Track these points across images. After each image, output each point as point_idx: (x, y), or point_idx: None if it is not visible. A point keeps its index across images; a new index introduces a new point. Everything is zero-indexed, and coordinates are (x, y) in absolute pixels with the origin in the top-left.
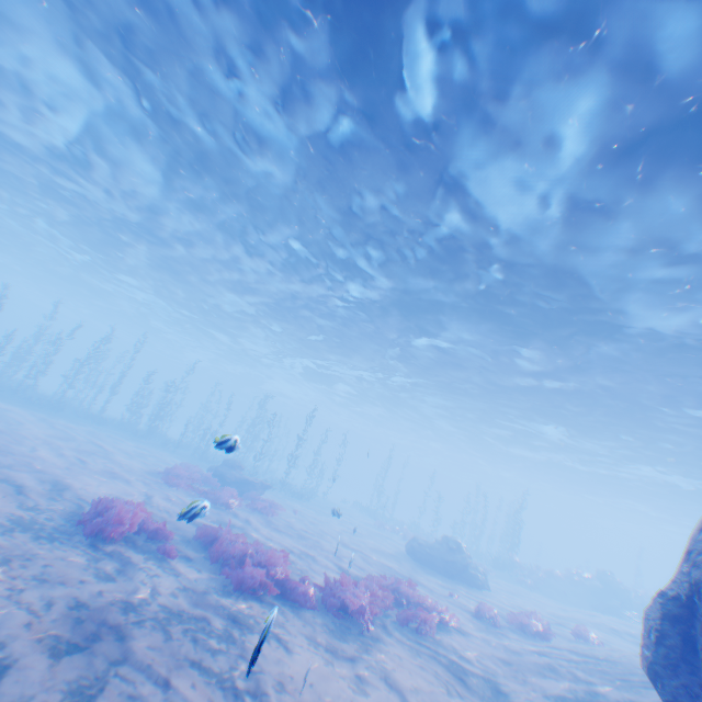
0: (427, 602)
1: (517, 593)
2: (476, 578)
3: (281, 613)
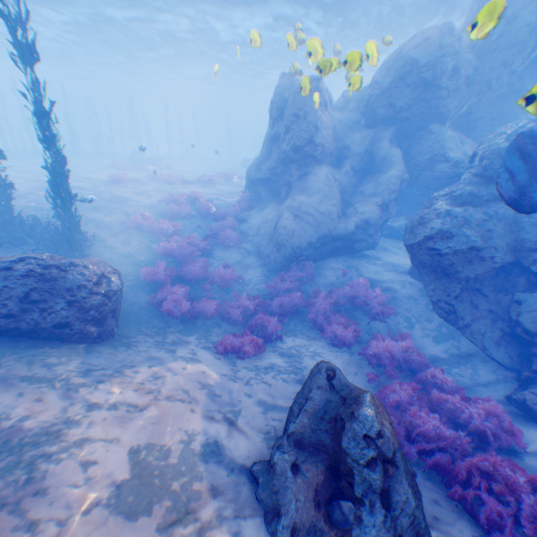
0: (237, 176)
1: None
2: None
3: (185, 186)
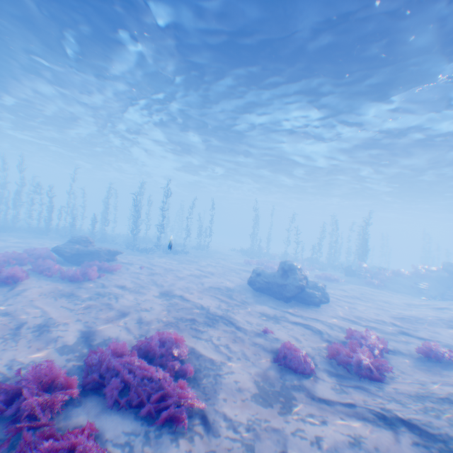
0: (156, 383)
1: (361, 299)
2: (313, 296)
3: None
